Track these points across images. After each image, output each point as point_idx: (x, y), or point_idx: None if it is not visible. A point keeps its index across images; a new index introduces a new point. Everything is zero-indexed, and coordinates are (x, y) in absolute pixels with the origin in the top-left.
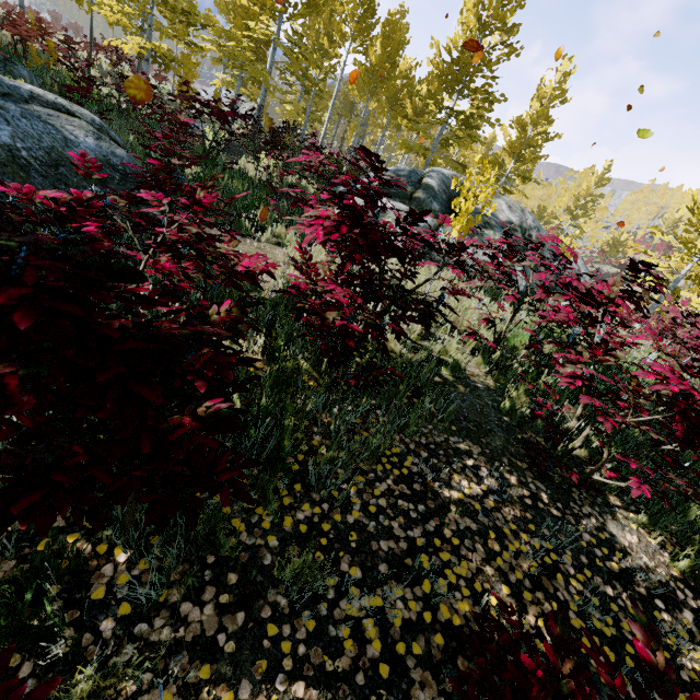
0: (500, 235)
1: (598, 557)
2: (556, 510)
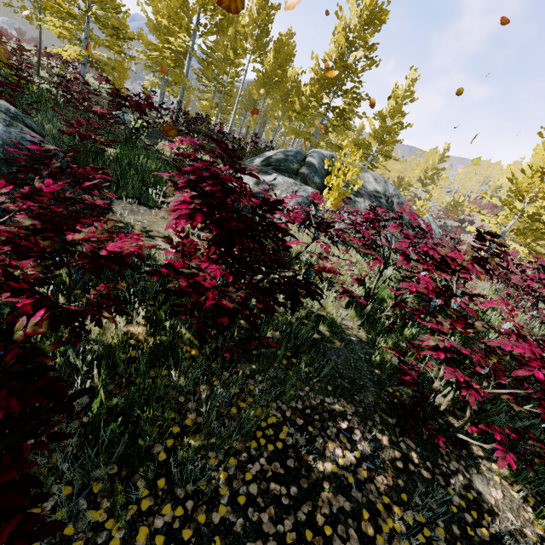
0: (368, 202)
1: (469, 524)
2: (426, 470)
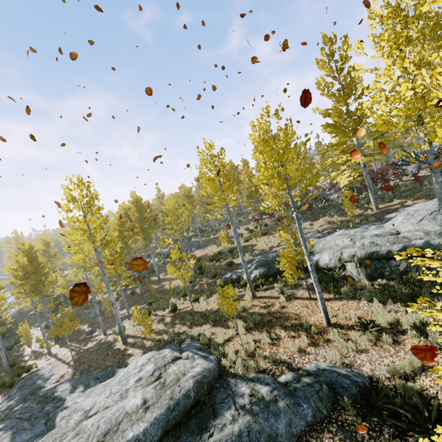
0: None
1: None
2: None
